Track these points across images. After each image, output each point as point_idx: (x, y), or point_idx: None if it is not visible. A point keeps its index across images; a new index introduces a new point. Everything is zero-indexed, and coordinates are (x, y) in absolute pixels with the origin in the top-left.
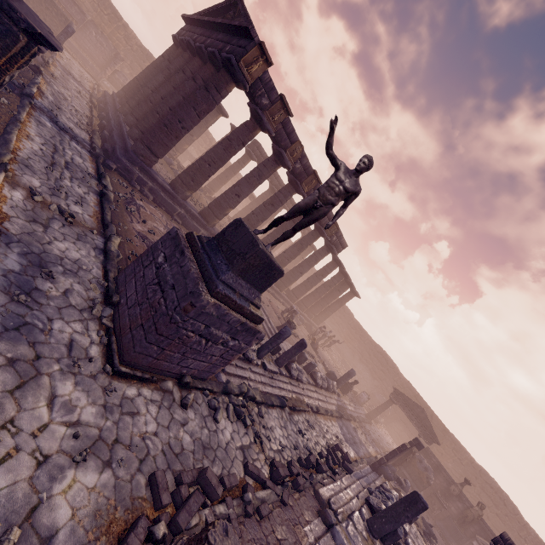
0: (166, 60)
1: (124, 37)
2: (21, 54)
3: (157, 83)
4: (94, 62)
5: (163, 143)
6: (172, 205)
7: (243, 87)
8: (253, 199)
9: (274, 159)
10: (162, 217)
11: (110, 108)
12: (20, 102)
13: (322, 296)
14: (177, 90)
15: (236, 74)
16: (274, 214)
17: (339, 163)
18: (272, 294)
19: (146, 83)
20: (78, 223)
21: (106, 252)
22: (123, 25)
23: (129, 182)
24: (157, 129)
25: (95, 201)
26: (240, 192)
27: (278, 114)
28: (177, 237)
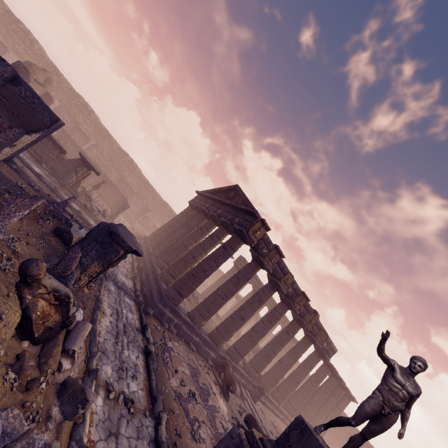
0: (185, 217)
1: (152, 197)
2: (117, 260)
3: (180, 234)
4: (132, 213)
5: (190, 288)
6: (190, 335)
7: (249, 244)
8: (237, 297)
9: (271, 286)
10: (184, 352)
11: (144, 251)
12: (100, 279)
13: (319, 405)
14: (199, 245)
15: (245, 238)
16: (257, 311)
17: (392, 362)
18: (271, 410)
19: (172, 234)
20: (136, 408)
21: (159, 446)
22: (153, 191)
23: (160, 322)
24: (186, 278)
25: (143, 363)
26: (244, 315)
27: (274, 258)
28: (242, 445)
